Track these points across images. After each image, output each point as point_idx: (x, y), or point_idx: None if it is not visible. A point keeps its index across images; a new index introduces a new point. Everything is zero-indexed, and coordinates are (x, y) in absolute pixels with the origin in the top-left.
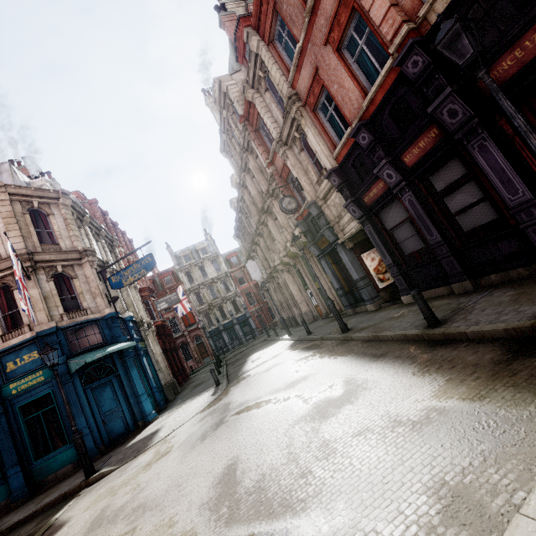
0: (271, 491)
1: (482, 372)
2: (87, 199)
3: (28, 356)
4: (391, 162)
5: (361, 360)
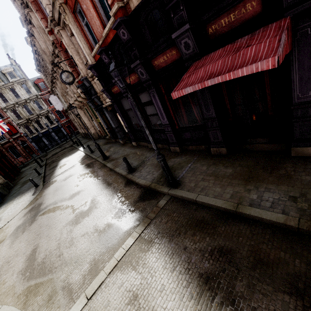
0: (47, 264)
1: (128, 206)
2: None
3: None
4: (120, 79)
5: (102, 186)
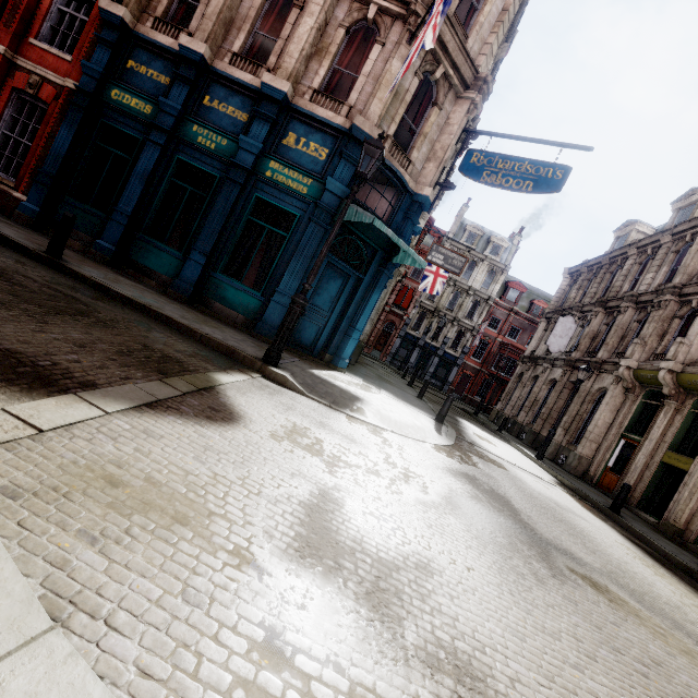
0: None
1: None
2: None
3: (315, 146)
4: None
5: None
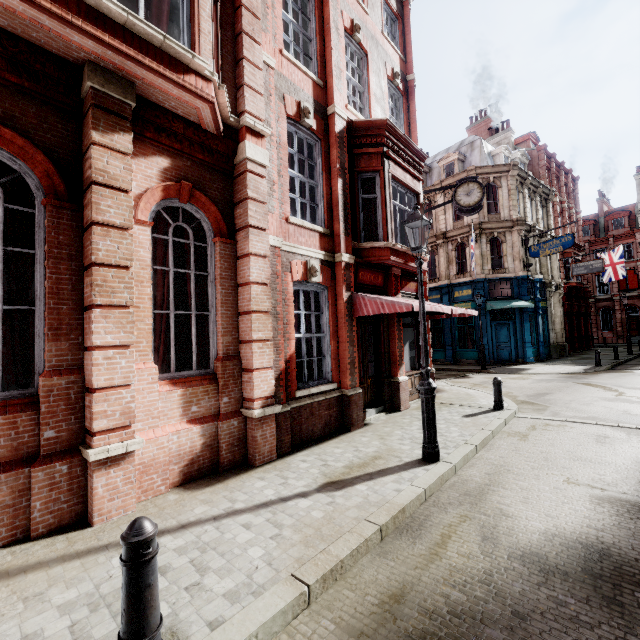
0: (551, 401)
1: None
2: (537, 138)
3: (465, 291)
4: None
5: None
